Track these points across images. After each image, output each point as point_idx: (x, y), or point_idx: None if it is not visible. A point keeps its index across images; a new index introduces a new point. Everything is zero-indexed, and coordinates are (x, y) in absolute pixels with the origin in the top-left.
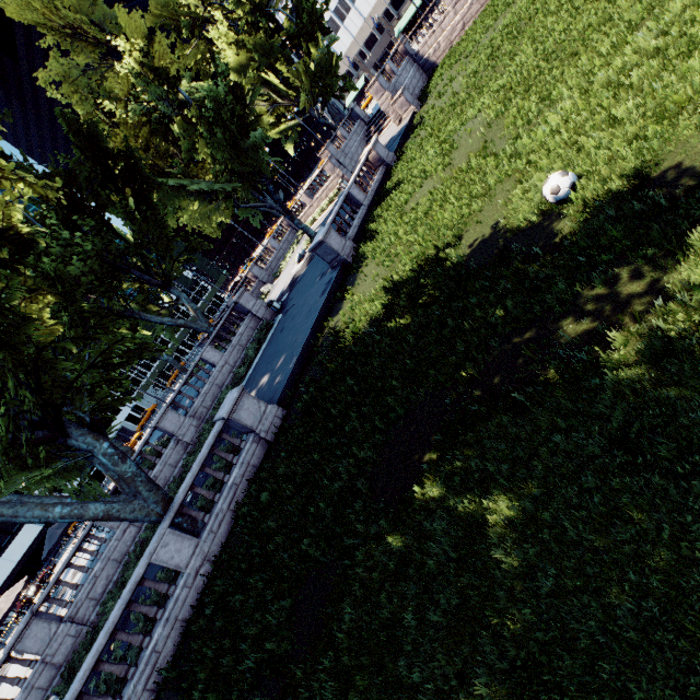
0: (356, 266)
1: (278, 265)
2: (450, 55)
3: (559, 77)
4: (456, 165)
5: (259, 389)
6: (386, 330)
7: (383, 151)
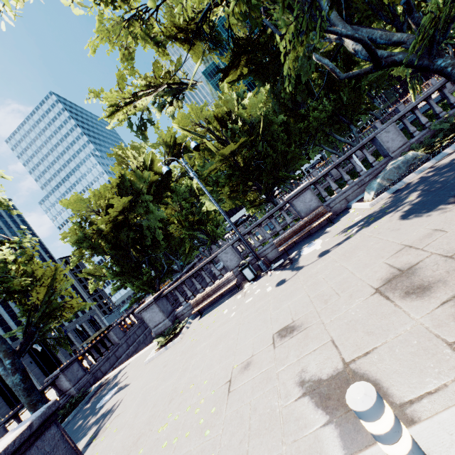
0: None
1: None
2: None
3: None
4: None
5: None
6: (432, 113)
7: None
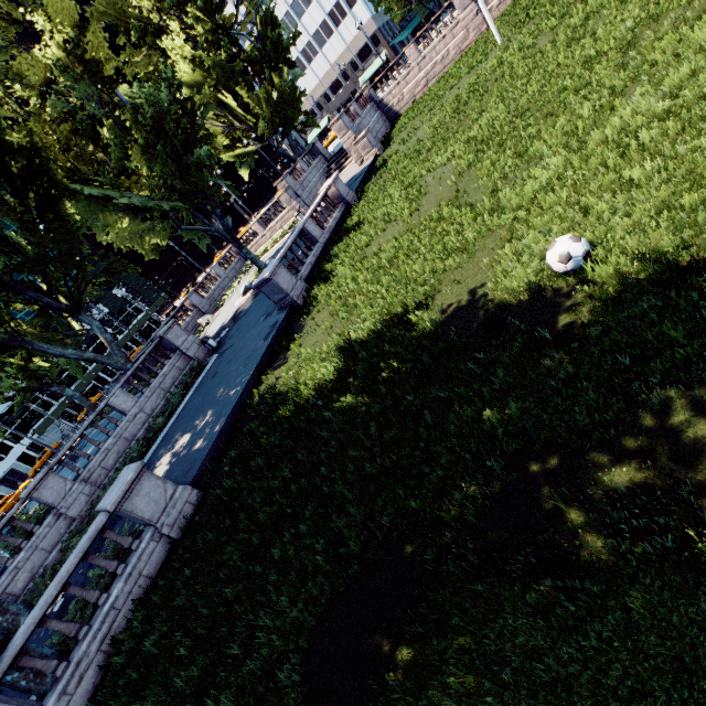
0: (306, 310)
1: (222, 294)
2: (413, 107)
3: (534, 135)
4: (425, 212)
5: (175, 454)
6: (339, 406)
7: (343, 188)
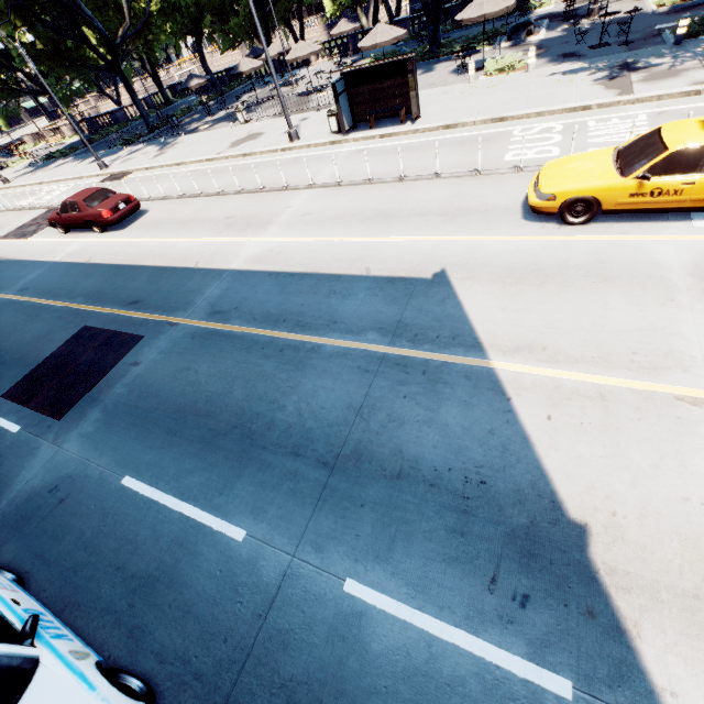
0: None
1: None
2: None
3: None
4: None
5: None
6: None
7: None
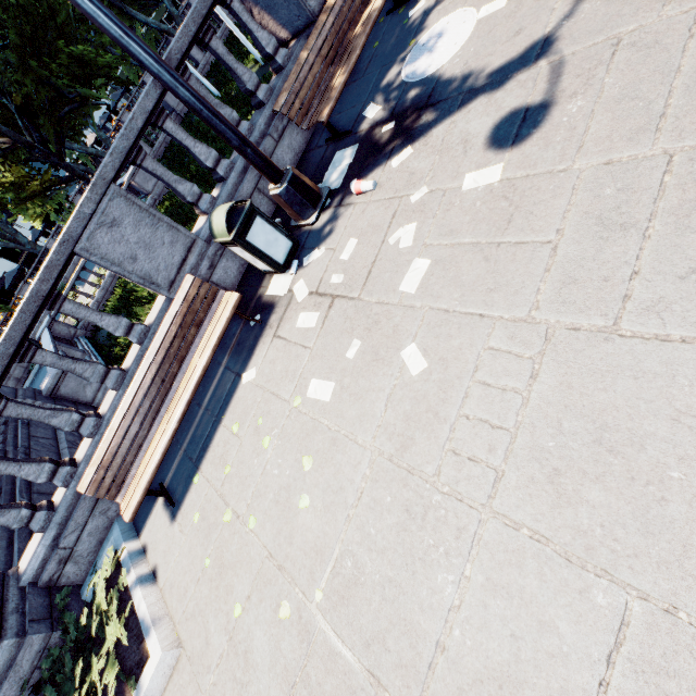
0: None
1: None
2: None
3: None
4: None
5: None
6: None
7: None
